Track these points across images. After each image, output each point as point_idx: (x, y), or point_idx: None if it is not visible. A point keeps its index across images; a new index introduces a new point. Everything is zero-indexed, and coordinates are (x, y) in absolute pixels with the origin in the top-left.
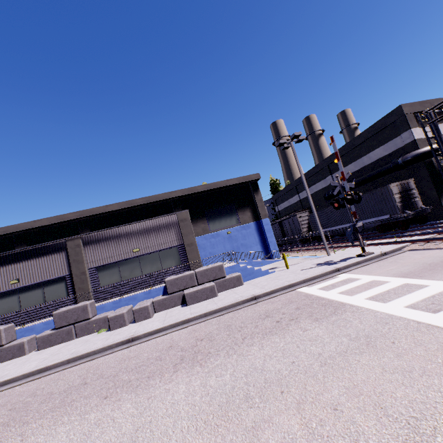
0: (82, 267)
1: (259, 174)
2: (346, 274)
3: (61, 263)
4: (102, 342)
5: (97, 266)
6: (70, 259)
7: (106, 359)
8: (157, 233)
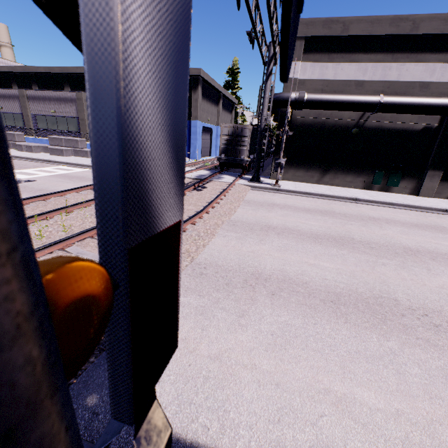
0: (27, 112)
1: (200, 69)
2: (88, 170)
3: (19, 105)
4: None
5: (35, 114)
6: (21, 104)
7: None
8: (65, 104)
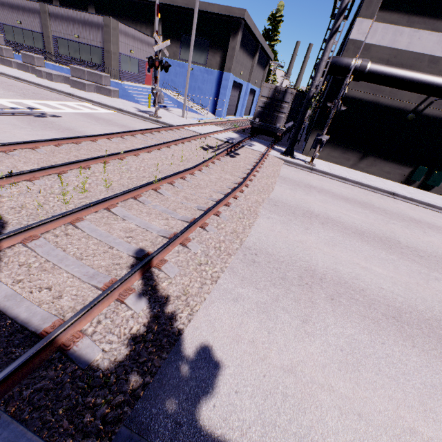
0: (48, 32)
1: (245, 10)
2: (113, 112)
3: (39, 22)
4: (17, 75)
5: (56, 36)
6: (42, 21)
7: None
8: (90, 29)
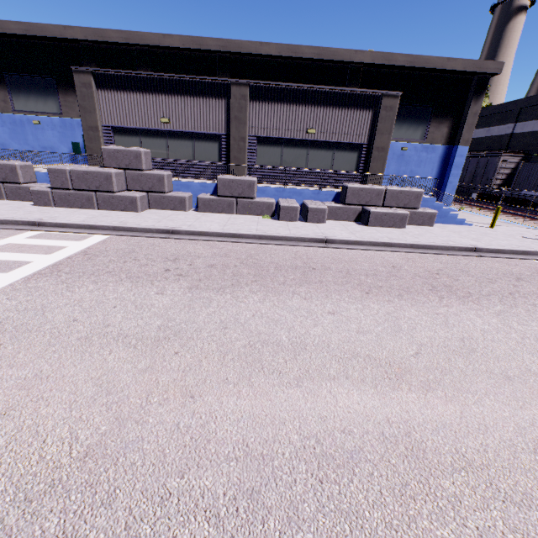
0: (243, 131)
1: (503, 64)
2: None
3: (219, 115)
4: (286, 230)
5: (258, 136)
6: (231, 113)
7: (309, 251)
8: (344, 116)
